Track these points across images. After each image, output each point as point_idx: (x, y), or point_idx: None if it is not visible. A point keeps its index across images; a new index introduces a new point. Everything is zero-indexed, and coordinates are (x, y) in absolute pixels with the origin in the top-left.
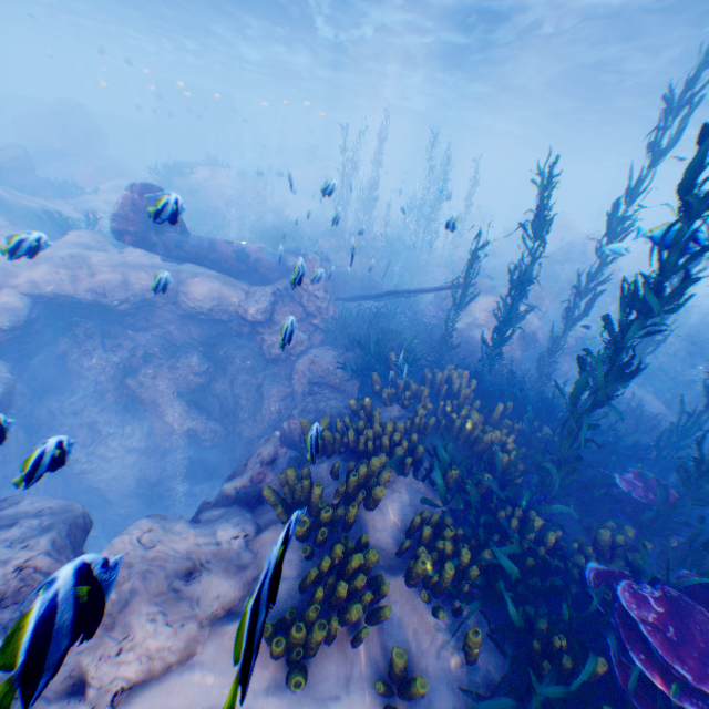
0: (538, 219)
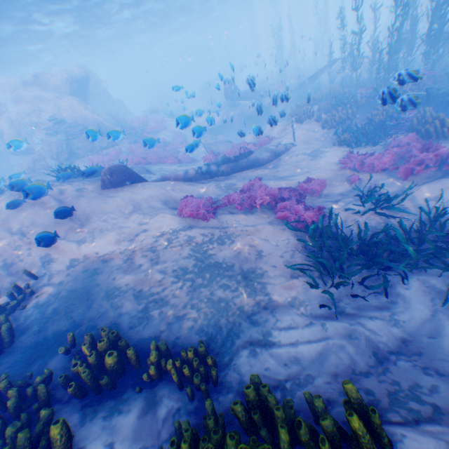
0: (342, 26)
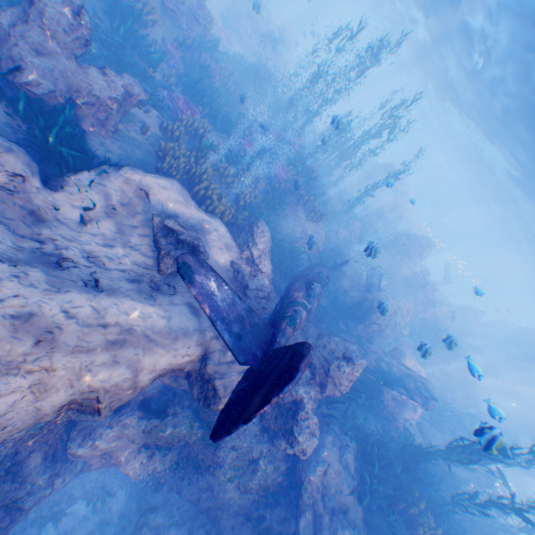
0: None
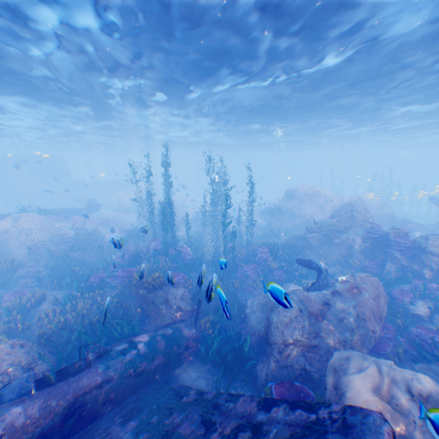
0: None
